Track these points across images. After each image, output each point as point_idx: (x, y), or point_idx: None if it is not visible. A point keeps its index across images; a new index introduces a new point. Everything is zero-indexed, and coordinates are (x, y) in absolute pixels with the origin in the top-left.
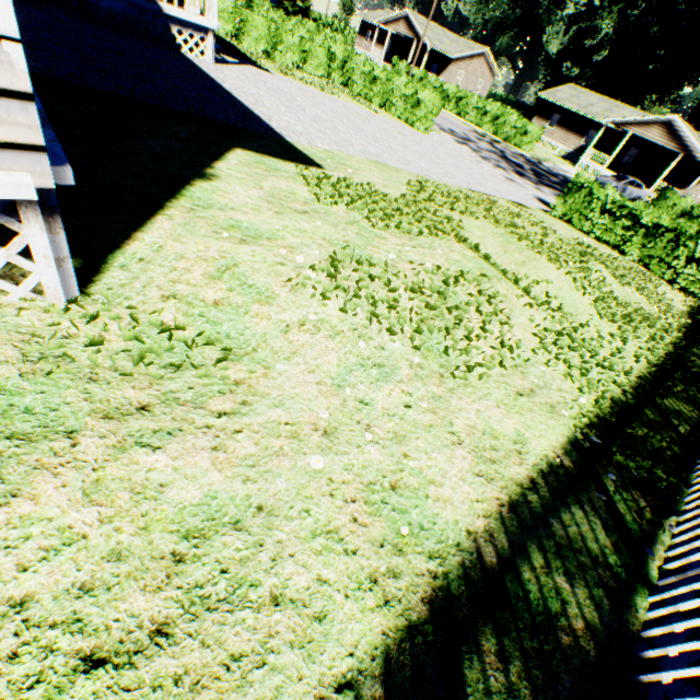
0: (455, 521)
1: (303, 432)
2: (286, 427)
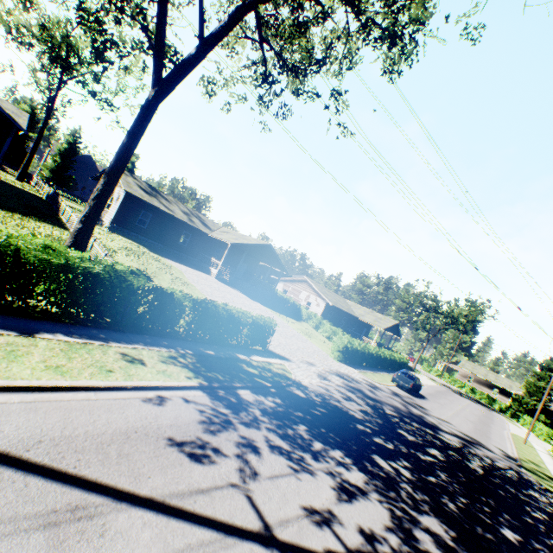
0: None
1: None
2: None
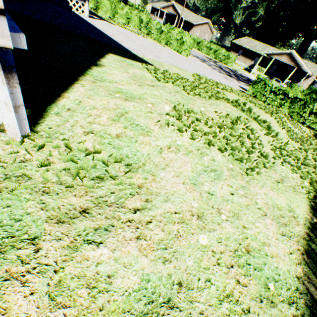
0: (287, 270)
1: (186, 218)
2: (175, 215)
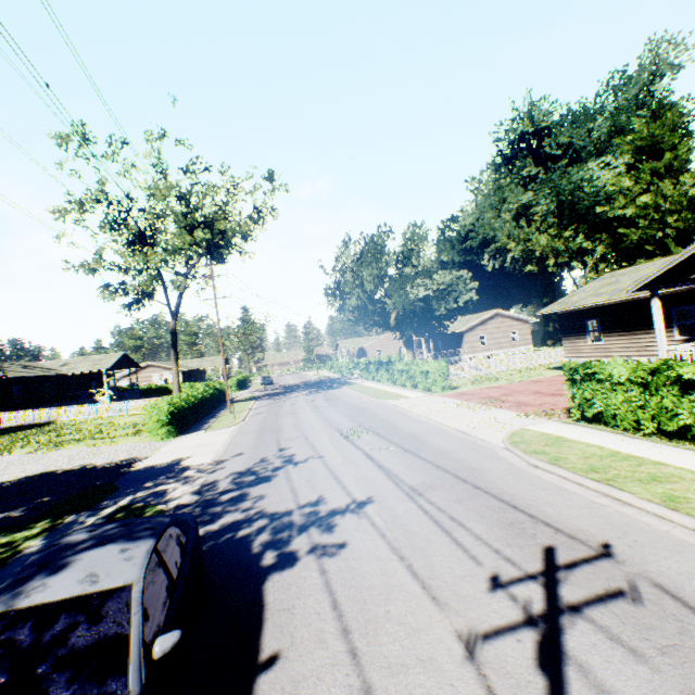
0: None
1: None
2: None
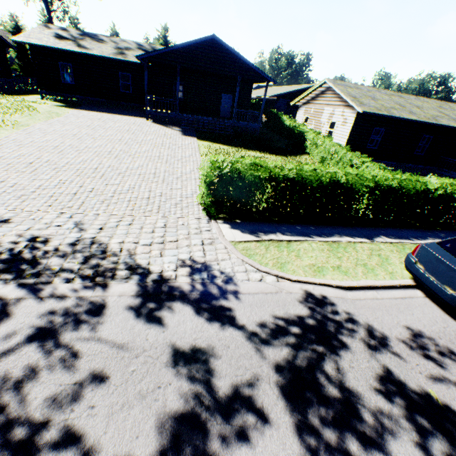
0: None
1: None
2: None
